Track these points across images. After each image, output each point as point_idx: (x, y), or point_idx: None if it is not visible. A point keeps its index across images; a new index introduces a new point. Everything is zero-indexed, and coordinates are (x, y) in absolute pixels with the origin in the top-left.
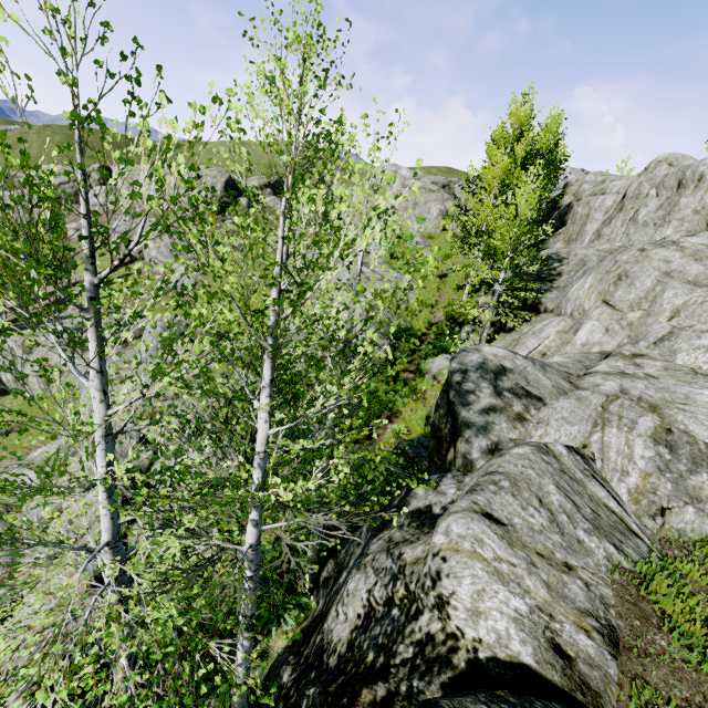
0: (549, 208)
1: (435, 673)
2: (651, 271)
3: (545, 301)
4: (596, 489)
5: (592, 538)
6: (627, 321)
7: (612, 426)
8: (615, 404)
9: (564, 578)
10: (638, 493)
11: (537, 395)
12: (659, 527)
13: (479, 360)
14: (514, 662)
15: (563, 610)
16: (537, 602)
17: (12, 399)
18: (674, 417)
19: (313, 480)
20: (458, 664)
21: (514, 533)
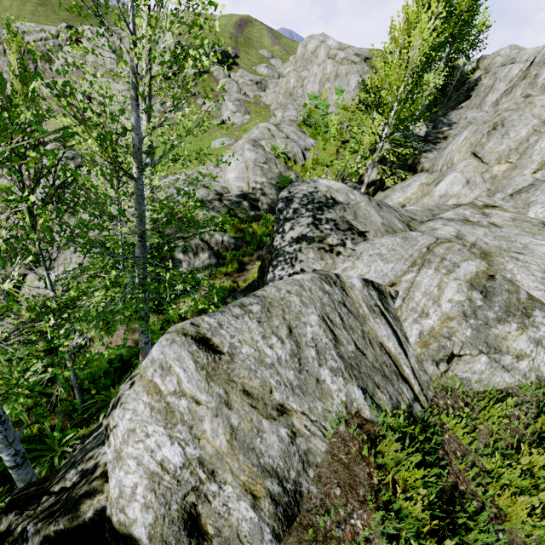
0: (459, 84)
1: (50, 520)
2: (529, 119)
3: (424, 161)
4: (379, 327)
5: (337, 379)
6: (491, 174)
7: (430, 267)
8: (443, 246)
9: (264, 424)
10: (431, 337)
11: (360, 230)
12: (441, 373)
13: (310, 189)
14: (122, 532)
15: (237, 466)
16: (203, 453)
17: None
18: (503, 265)
19: (10, 280)
20: (84, 513)
21: (227, 364)
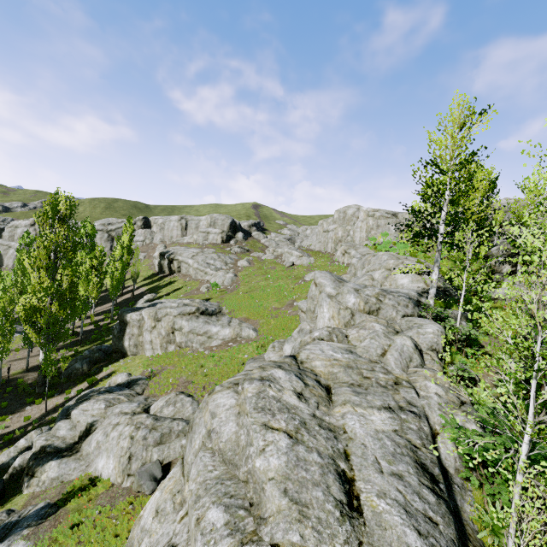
0: None
1: None
2: None
3: None
4: None
5: None
6: None
7: None
8: None
9: None
10: None
11: None
12: None
13: None
14: None
15: None
16: None
17: (133, 359)
18: None
19: None
20: None
21: None
